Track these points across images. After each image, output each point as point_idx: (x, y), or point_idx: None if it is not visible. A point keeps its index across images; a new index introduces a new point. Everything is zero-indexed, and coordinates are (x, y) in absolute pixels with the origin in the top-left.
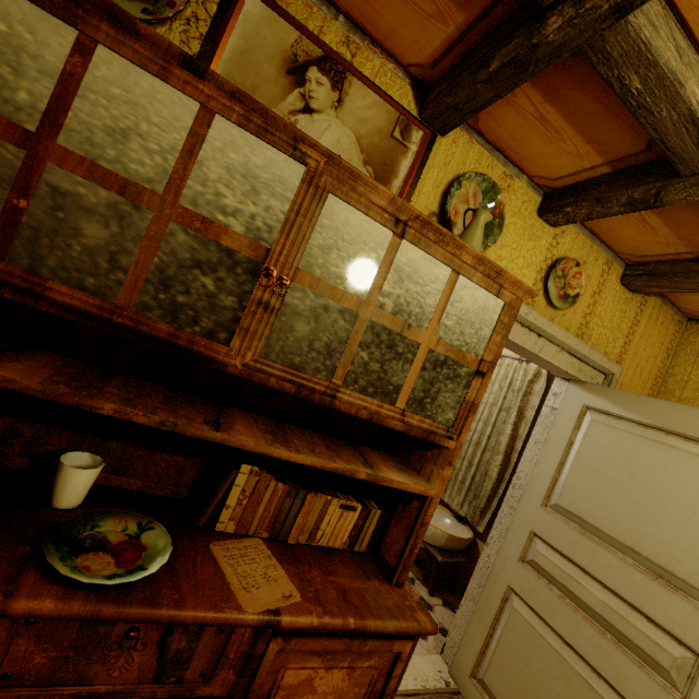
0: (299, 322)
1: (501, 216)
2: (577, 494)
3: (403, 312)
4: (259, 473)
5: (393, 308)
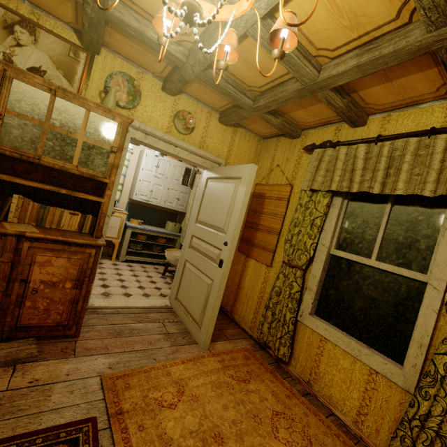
0: (14, 130)
1: (139, 91)
2: (203, 213)
3: (66, 126)
4: (23, 198)
5: (60, 125)
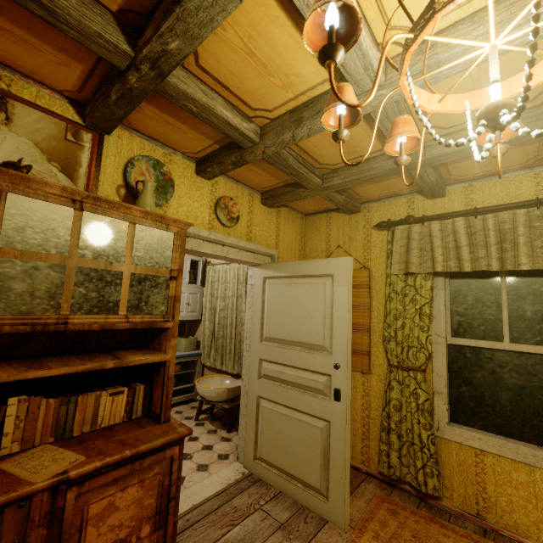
0: (16, 283)
1: (171, 180)
2: (272, 327)
3: (102, 256)
4: (28, 399)
5: (93, 255)
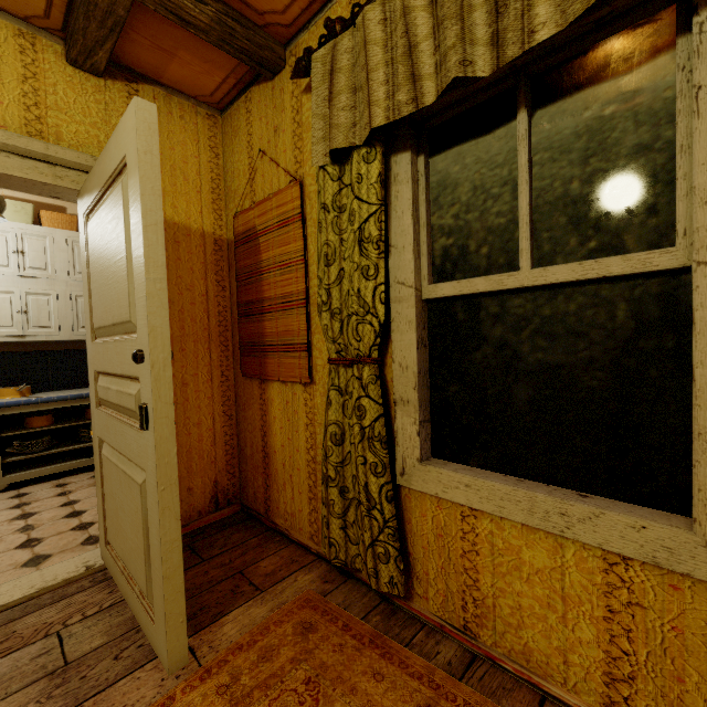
0: None
1: None
2: (96, 306)
3: None
4: None
5: None
